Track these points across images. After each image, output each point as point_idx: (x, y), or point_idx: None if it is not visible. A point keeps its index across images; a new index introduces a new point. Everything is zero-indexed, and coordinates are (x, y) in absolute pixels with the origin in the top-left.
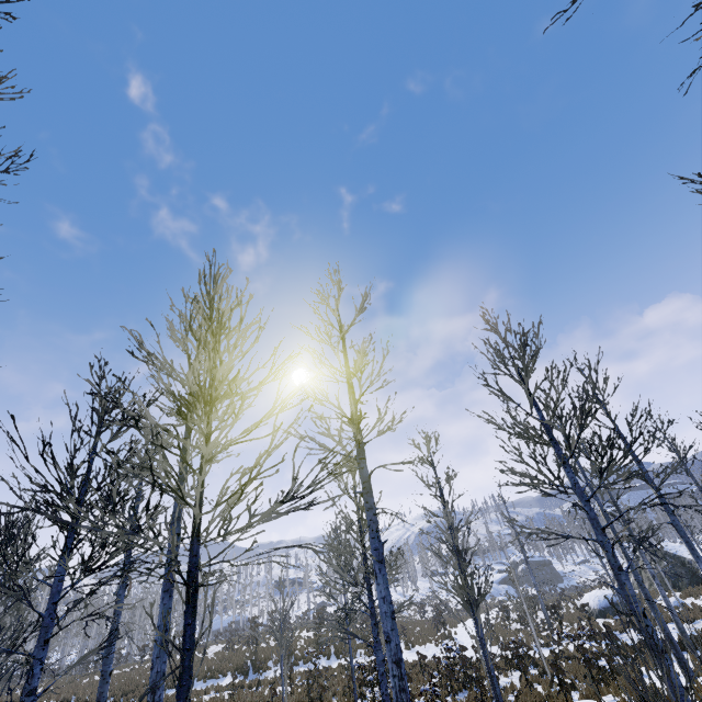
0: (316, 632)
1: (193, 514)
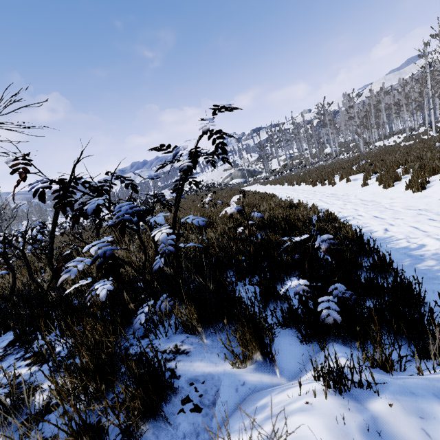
0: None
1: None
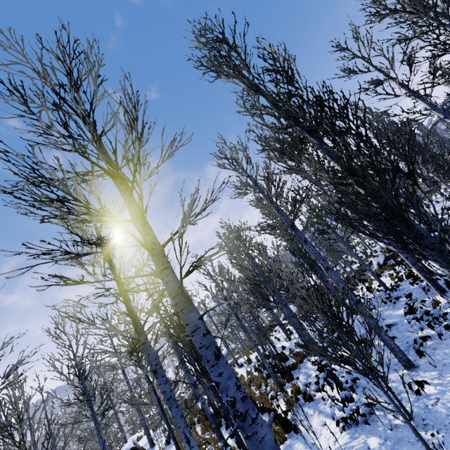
0: (125, 418)
1: None
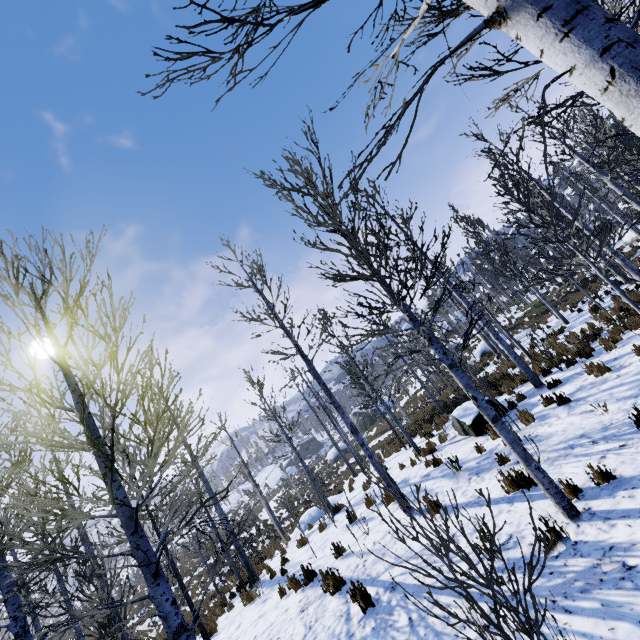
0: None
1: (152, 521)
